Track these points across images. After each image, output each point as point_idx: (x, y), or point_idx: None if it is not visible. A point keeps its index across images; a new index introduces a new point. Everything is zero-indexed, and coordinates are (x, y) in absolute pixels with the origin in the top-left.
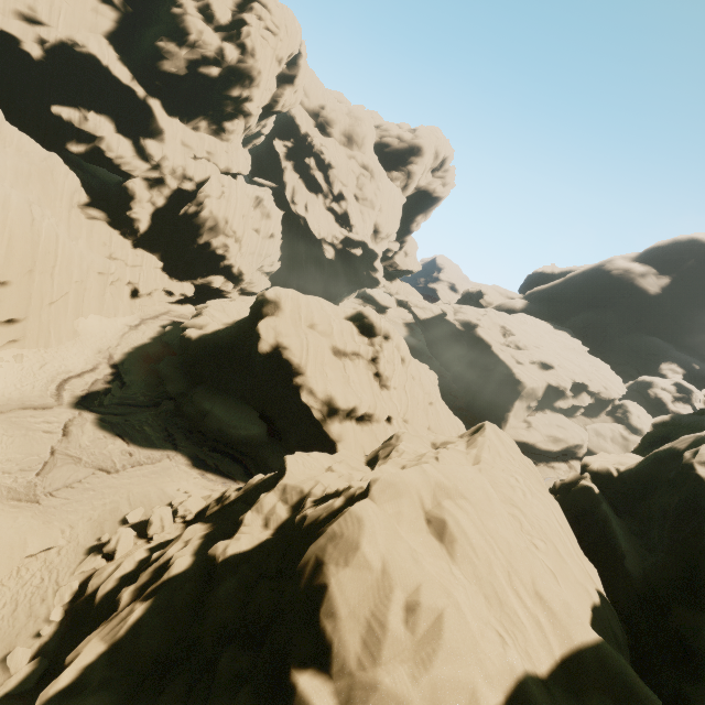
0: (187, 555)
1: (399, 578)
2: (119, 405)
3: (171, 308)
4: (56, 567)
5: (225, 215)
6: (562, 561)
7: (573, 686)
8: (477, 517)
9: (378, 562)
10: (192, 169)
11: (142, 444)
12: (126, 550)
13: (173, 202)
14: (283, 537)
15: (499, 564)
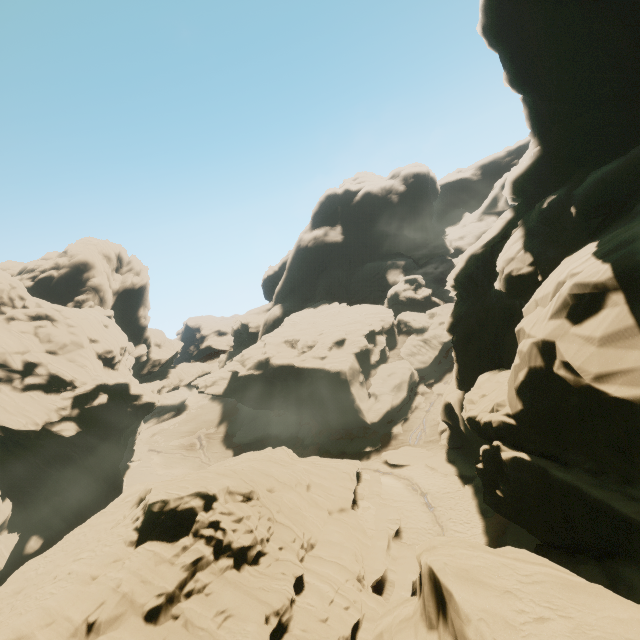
0: None
1: None
2: None
3: None
4: None
5: None
6: None
7: None
8: None
9: None
10: None
11: None
12: None
13: None
14: None
15: None
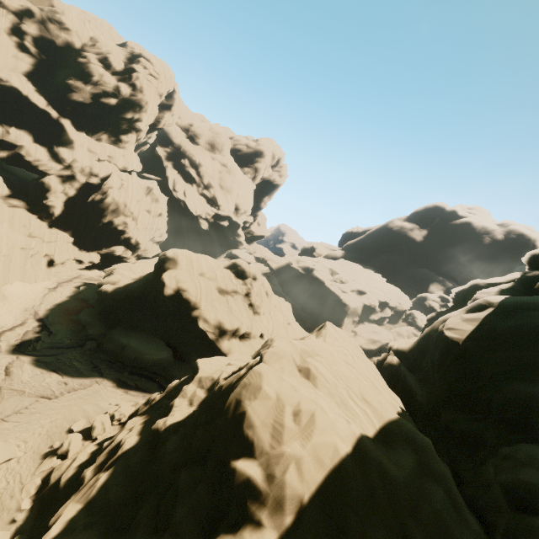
0: (134, 436)
1: (287, 400)
2: (50, 349)
3: (81, 273)
4: (18, 472)
5: (124, 201)
6: (378, 390)
7: (387, 441)
8: (327, 364)
9: (274, 394)
10: (97, 168)
11: (74, 375)
12: (76, 449)
13: (82, 192)
14: (206, 405)
15: (342, 386)
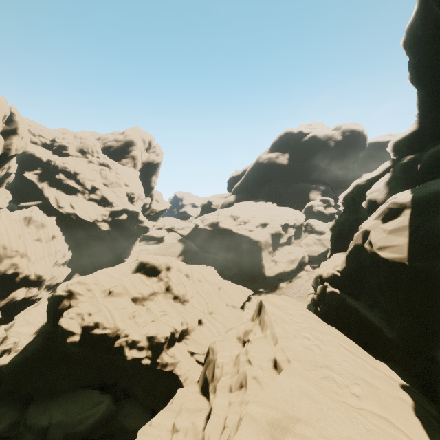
0: None
1: None
2: None
3: None
4: None
5: None
6: (375, 389)
7: None
8: (318, 435)
9: None
10: None
11: None
12: None
13: None
14: None
15: None
